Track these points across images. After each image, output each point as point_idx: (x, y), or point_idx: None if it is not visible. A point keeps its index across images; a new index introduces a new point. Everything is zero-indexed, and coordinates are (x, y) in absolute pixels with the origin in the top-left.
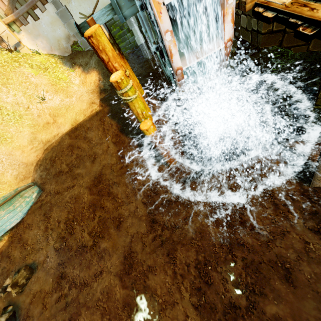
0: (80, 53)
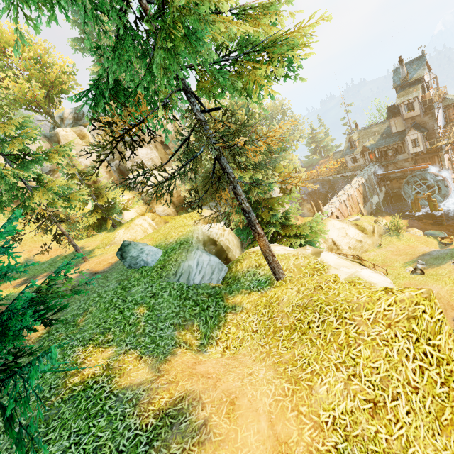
0: (375, 213)
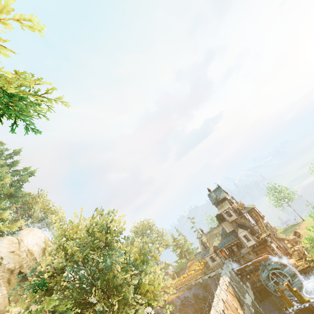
0: None
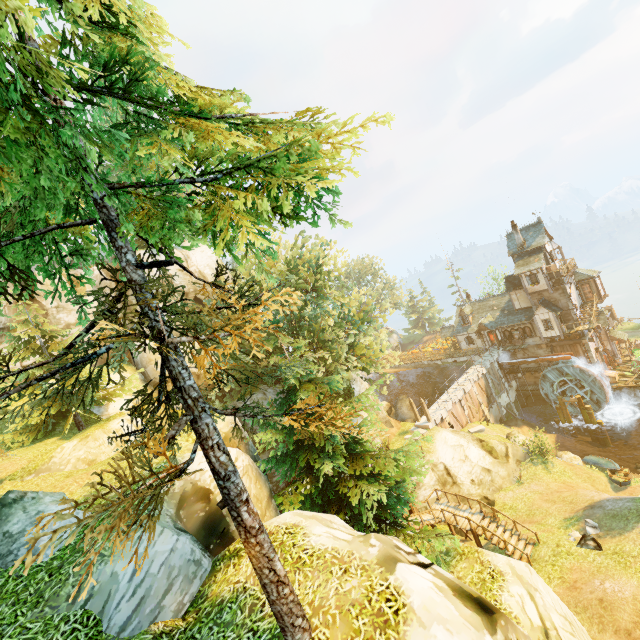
0: (507, 421)
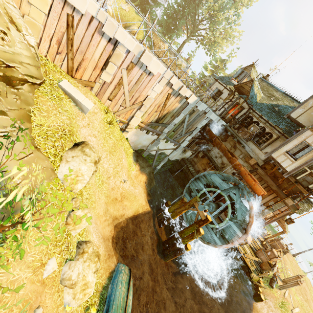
0: (142, 157)
